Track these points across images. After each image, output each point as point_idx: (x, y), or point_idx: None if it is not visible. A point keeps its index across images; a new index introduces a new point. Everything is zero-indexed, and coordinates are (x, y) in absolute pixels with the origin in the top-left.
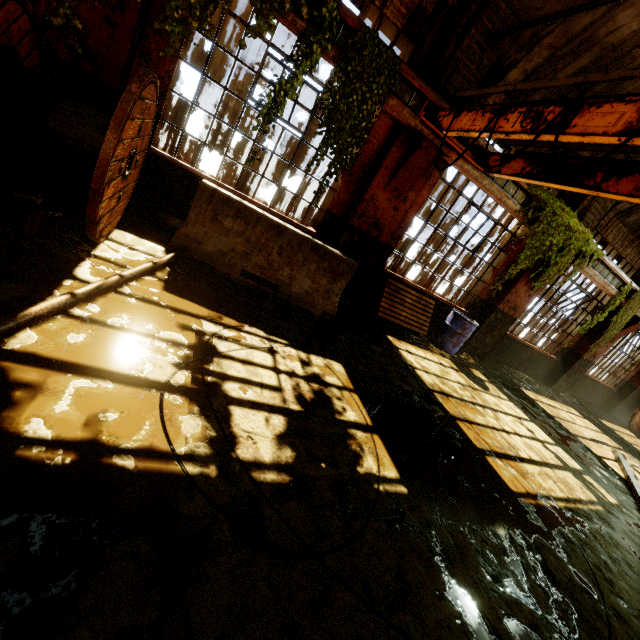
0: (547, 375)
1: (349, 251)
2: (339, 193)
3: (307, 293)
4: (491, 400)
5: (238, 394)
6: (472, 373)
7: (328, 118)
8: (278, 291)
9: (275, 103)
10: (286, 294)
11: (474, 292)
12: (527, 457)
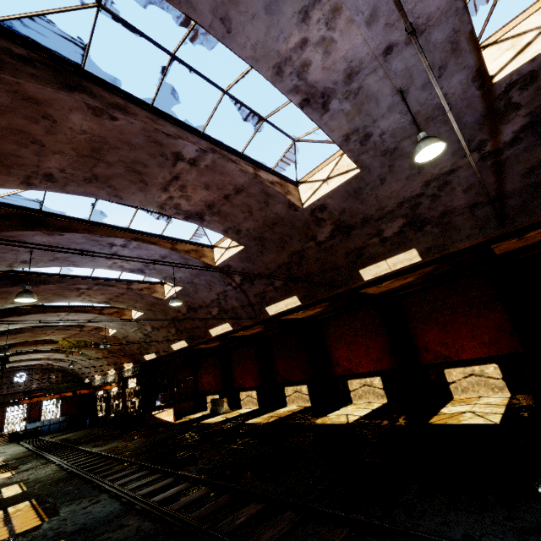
0: None
1: None
2: None
3: None
4: None
5: None
6: None
7: None
8: None
9: None
10: None
11: None
12: None
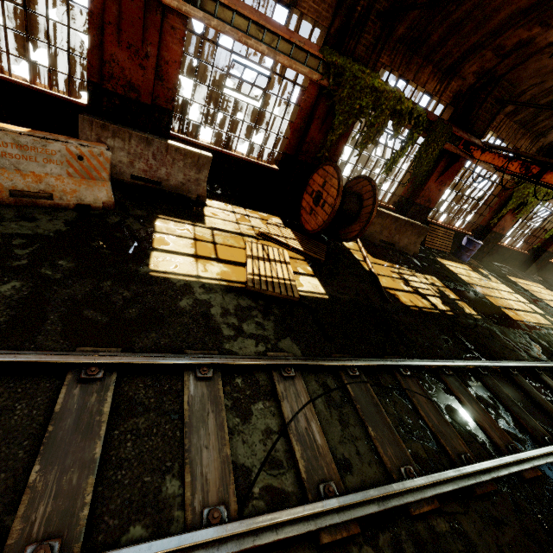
0: (522, 265)
1: (413, 215)
2: (408, 186)
3: (406, 245)
4: (494, 285)
5: (423, 292)
6: (480, 271)
7: (417, 162)
8: (394, 246)
9: (394, 161)
10: (398, 247)
11: (476, 222)
12: (517, 309)
